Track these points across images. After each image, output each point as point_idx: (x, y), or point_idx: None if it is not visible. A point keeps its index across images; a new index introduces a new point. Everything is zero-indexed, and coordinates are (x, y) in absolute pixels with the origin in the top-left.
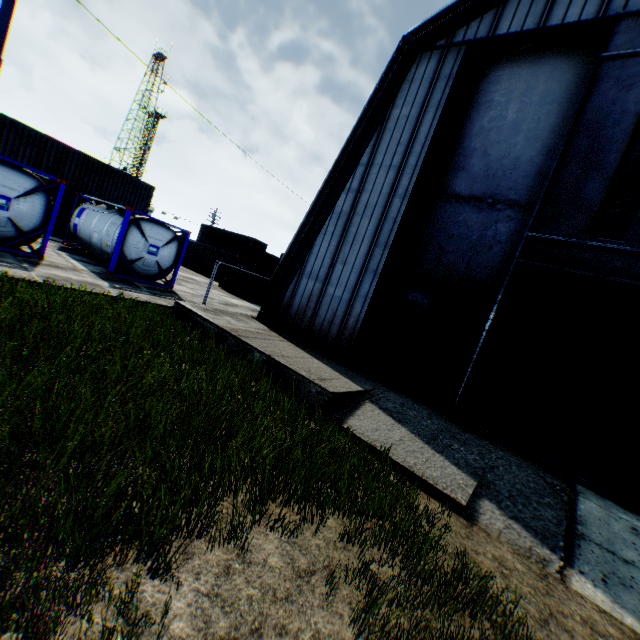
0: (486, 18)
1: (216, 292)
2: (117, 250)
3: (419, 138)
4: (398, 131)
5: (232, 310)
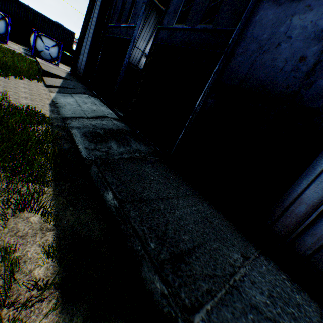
0: None
1: None
2: (33, 46)
3: None
4: None
5: None
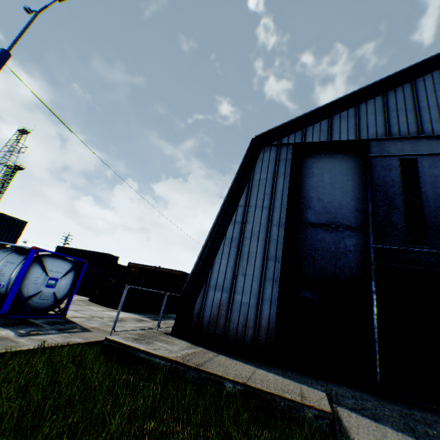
0: (297, 133)
1: (95, 308)
2: (15, 289)
3: (278, 190)
4: (262, 186)
5: (127, 326)
